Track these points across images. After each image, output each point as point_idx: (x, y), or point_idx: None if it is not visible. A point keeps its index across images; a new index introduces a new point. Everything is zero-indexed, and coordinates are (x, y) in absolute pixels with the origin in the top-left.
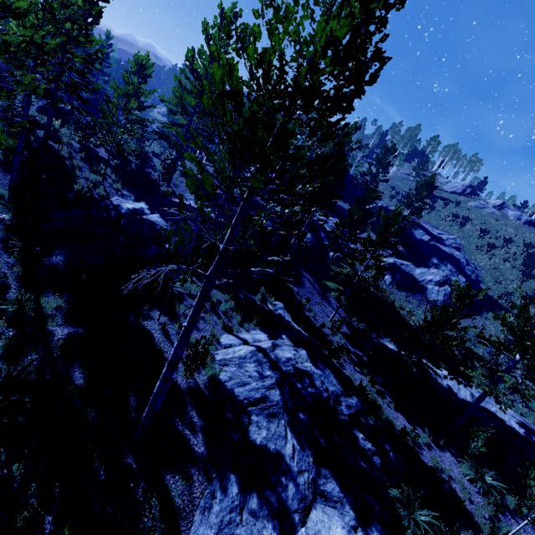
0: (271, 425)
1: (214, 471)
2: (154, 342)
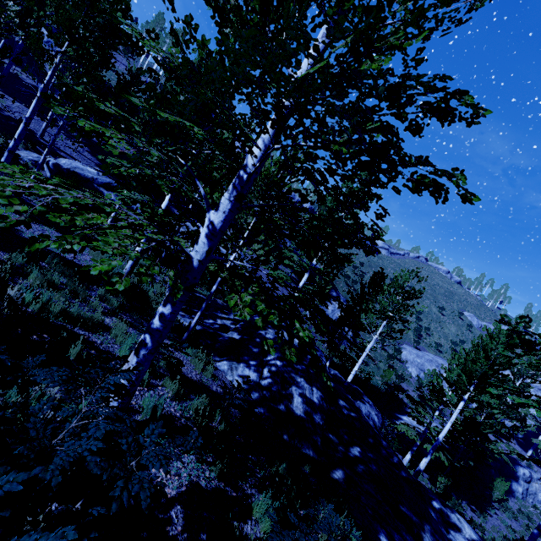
0: None
1: None
2: None
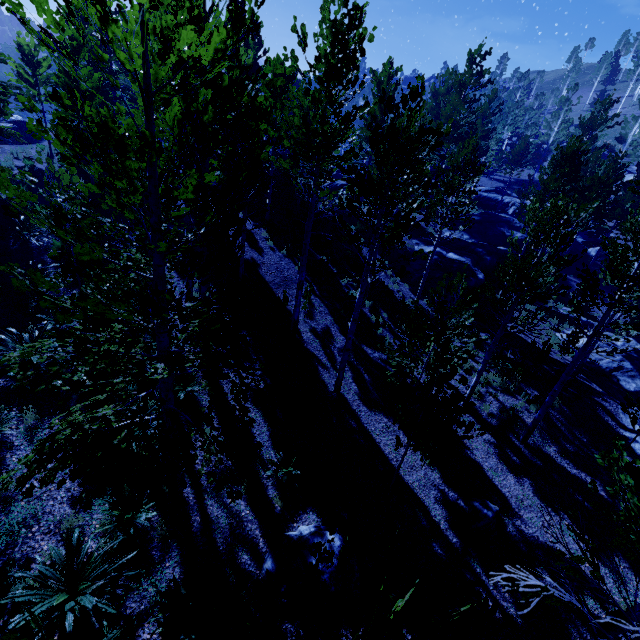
0: (635, 381)
1: (615, 399)
2: (524, 339)
